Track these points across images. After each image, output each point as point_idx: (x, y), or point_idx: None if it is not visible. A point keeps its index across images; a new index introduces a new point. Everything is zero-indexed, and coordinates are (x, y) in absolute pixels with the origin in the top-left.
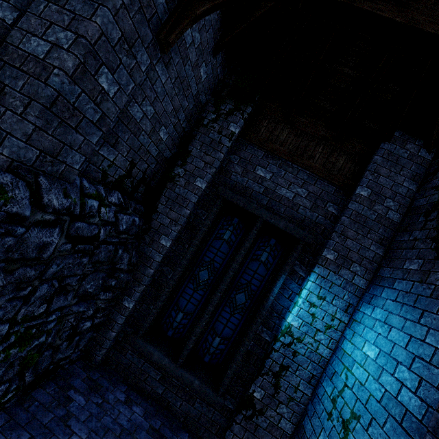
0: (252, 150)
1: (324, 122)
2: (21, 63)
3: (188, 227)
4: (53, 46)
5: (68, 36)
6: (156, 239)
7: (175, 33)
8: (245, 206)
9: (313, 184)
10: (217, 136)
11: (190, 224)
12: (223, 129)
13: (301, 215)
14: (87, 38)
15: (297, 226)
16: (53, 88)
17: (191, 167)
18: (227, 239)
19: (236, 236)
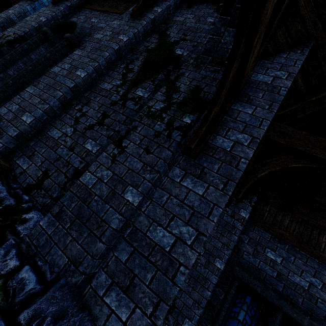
0: (259, 231)
1: (321, 213)
2: (149, 252)
3: (206, 306)
4: (177, 239)
5: (189, 231)
6: (180, 321)
7: (242, 191)
8: (263, 292)
9: (325, 275)
10: (230, 219)
11: (208, 303)
12: (235, 214)
13: (321, 309)
14: (206, 235)
15: (320, 324)
16: (179, 286)
17: (209, 246)
18: (242, 319)
19: (251, 318)
